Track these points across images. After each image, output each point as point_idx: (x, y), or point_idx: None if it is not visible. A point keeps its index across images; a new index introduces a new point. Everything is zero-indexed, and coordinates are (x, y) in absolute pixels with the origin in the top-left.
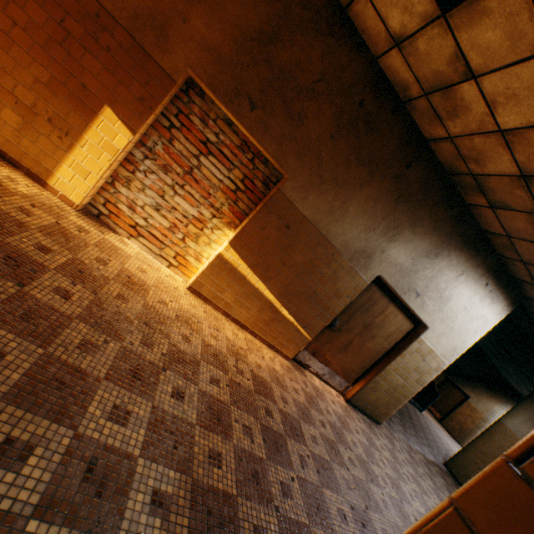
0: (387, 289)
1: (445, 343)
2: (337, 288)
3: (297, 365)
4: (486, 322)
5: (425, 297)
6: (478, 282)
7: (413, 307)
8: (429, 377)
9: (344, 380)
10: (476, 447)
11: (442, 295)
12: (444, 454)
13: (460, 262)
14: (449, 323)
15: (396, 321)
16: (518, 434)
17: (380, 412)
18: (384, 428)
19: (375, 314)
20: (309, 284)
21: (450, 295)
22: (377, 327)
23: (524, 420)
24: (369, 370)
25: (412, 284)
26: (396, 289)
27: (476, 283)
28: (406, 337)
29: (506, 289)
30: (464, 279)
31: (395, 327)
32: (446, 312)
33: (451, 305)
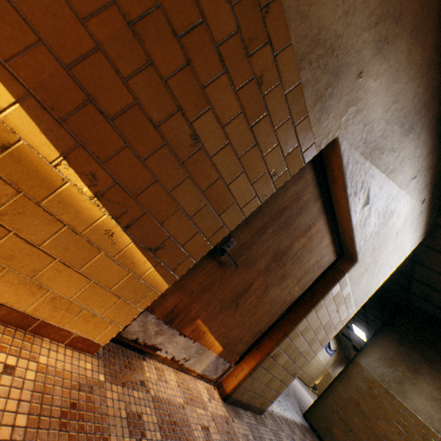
0: (325, 185)
1: (363, 284)
2: (255, 142)
3: (123, 356)
4: (402, 255)
5: (372, 207)
6: (420, 196)
7: (355, 223)
8: (334, 333)
9: (223, 359)
10: (336, 393)
11: (388, 209)
12: (294, 395)
13: (422, 155)
14: (377, 255)
15: (319, 249)
16: (374, 374)
17: (268, 398)
18: (266, 414)
19: (297, 232)
20: (178, 93)
21: (393, 211)
22: (293, 259)
23: (378, 358)
24: (264, 335)
25: (369, 177)
26: (349, 181)
27: (418, 196)
28: (323, 276)
29: (430, 213)
30: (412, 187)
31: (316, 260)
32: (381, 237)
33: (389, 227)
